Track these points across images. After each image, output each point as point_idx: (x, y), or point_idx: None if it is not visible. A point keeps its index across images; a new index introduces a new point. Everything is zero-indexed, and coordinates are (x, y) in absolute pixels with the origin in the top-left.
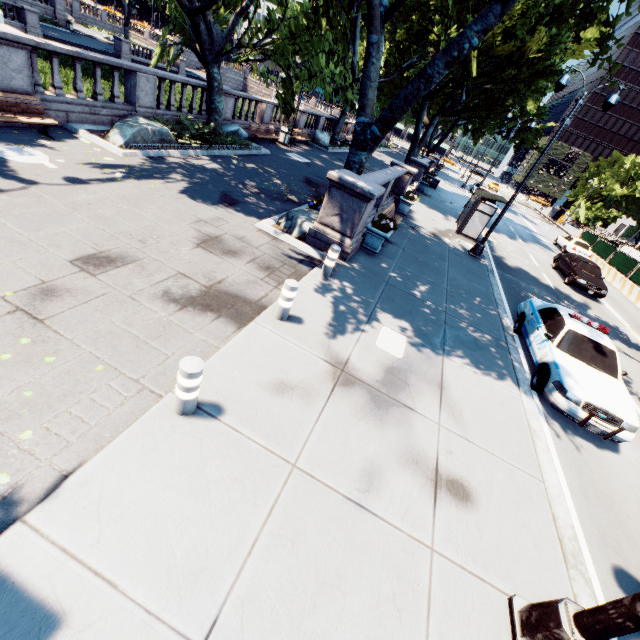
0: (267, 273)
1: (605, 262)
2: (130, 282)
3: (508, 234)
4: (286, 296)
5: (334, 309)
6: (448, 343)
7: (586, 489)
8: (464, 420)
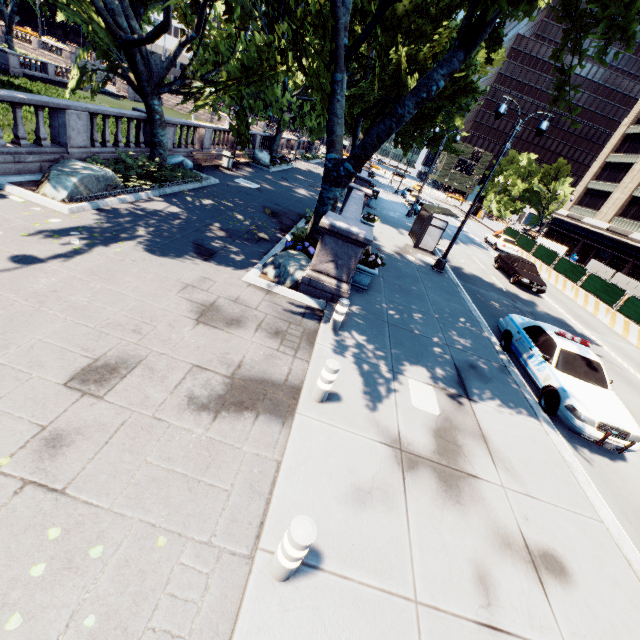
0: (279, 340)
1: (526, 252)
2: (146, 395)
3: (449, 238)
4: (328, 379)
5: (360, 371)
6: (465, 382)
7: (626, 512)
8: (518, 473)
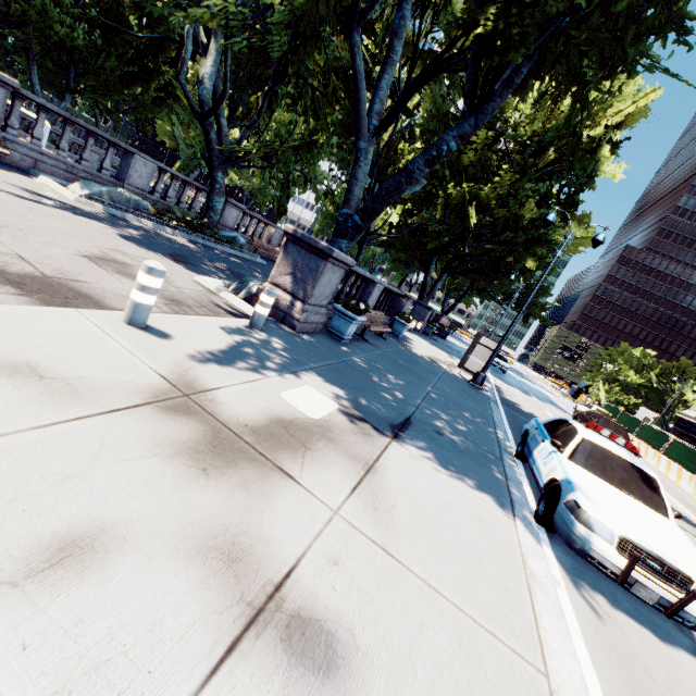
0: (167, 302)
1: None
2: None
3: (521, 389)
4: (140, 282)
5: (239, 349)
6: (407, 431)
7: None
8: (394, 521)
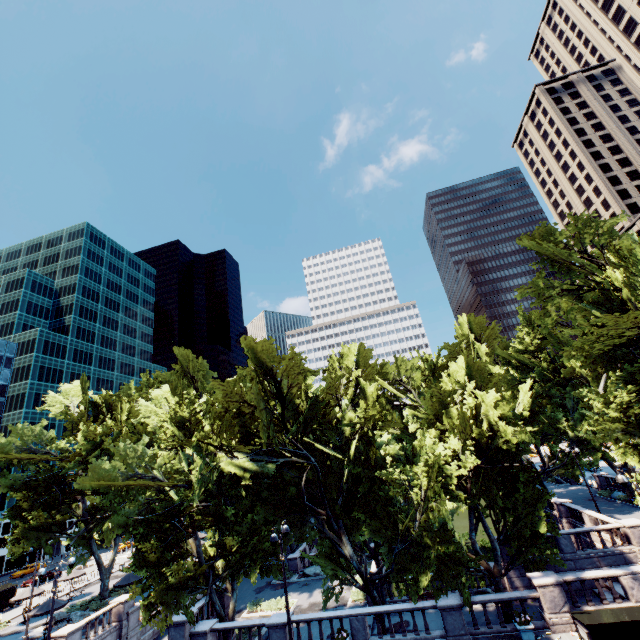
0: None
1: None
2: None
3: None
4: None
5: None
6: None
7: None
8: None
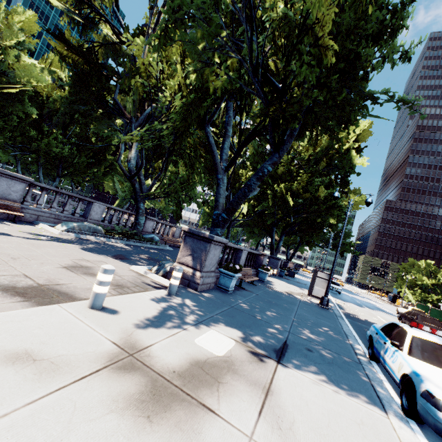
0: (114, 287)
1: None
2: None
3: (355, 303)
4: (99, 279)
5: (162, 311)
6: (287, 353)
7: None
8: (296, 437)
